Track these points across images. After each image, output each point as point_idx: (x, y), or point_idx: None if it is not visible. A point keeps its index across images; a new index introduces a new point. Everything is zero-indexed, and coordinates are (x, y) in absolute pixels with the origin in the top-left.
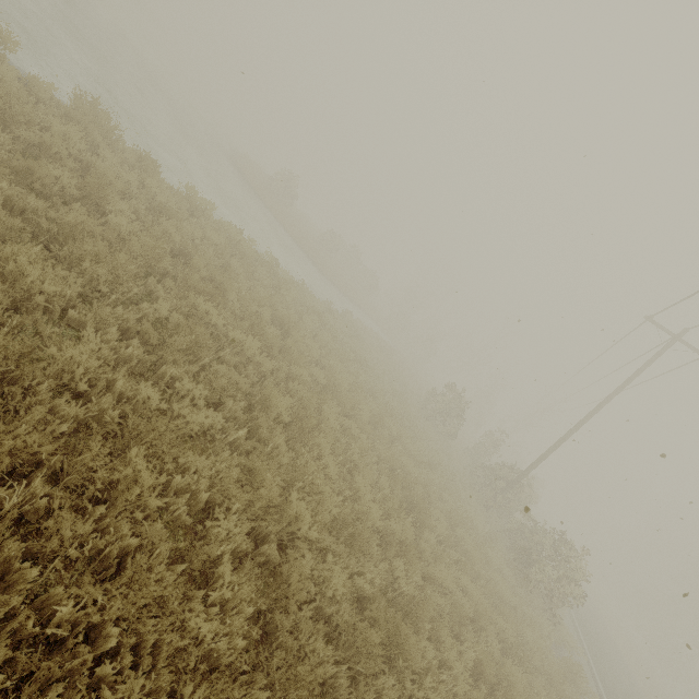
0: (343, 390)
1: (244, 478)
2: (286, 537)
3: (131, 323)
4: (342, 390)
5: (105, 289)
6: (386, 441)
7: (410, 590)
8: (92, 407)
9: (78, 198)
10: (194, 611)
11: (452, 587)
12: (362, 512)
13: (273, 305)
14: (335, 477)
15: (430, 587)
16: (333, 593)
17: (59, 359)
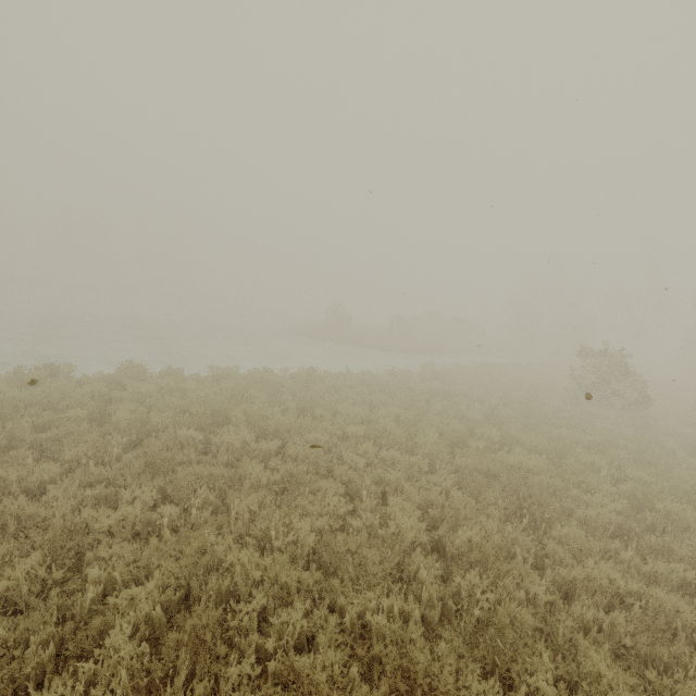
0: (389, 429)
1: (162, 546)
2: (246, 594)
3: (104, 474)
4: (388, 429)
5: (86, 461)
6: (472, 451)
7: (510, 612)
8: (25, 542)
9: (93, 419)
10: (56, 690)
11: (623, 586)
12: (391, 536)
13: (286, 400)
14: (342, 511)
15: (580, 600)
16: (321, 643)
17: (7, 518)
